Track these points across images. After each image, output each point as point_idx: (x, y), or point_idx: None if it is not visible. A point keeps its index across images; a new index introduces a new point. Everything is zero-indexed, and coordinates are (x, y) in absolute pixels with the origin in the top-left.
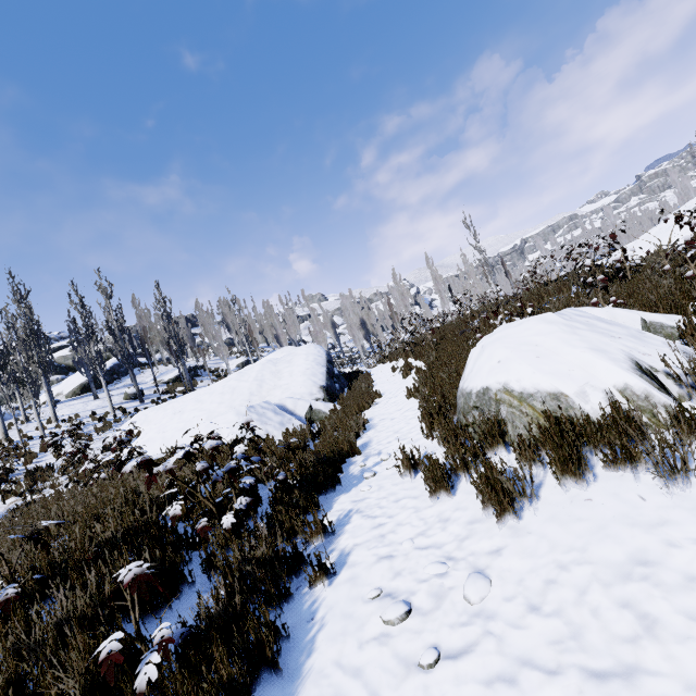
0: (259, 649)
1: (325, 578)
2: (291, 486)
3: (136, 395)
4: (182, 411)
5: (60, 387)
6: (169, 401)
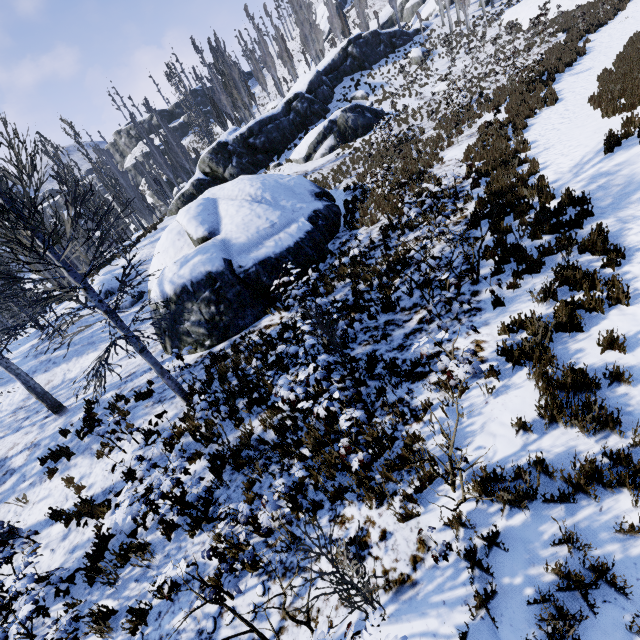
0: (614, 14)
1: (623, 10)
2: (617, 4)
3: (486, 3)
4: (551, 0)
5: (433, 5)
6: (524, 1)
